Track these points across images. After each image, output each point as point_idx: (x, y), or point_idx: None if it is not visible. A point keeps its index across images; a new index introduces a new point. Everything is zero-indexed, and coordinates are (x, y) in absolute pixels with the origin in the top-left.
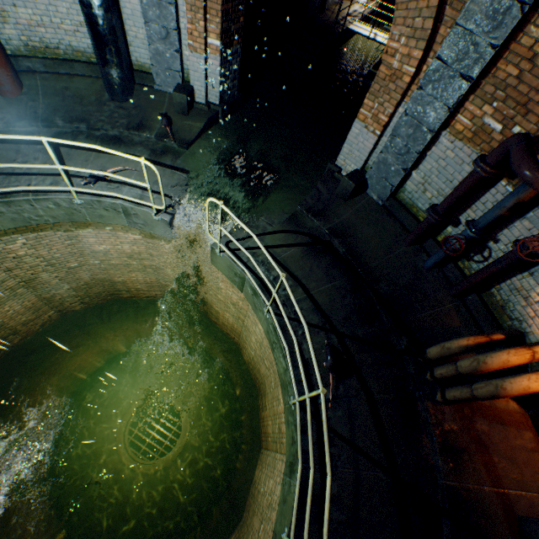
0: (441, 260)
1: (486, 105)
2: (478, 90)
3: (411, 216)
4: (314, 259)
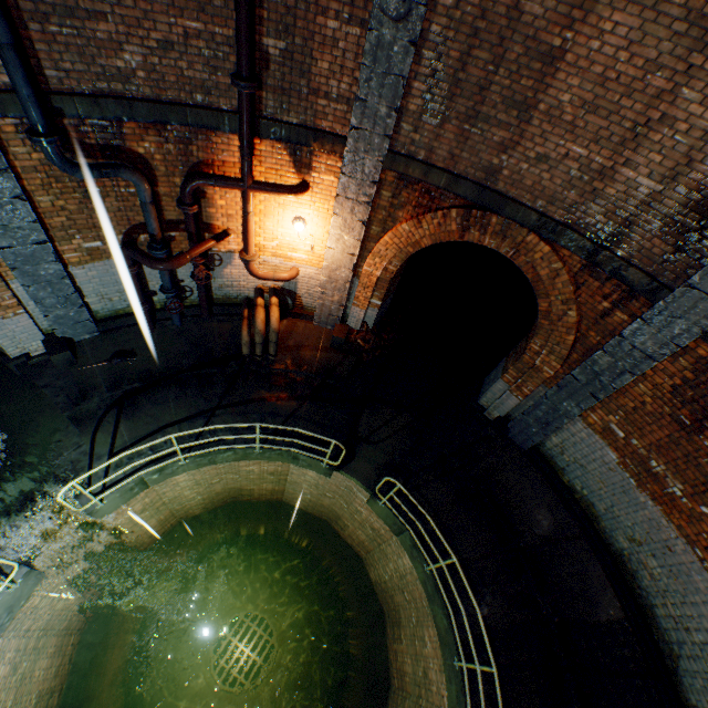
0: (180, 315)
1: (74, 241)
2: (56, 238)
3: (128, 317)
4: (141, 411)
